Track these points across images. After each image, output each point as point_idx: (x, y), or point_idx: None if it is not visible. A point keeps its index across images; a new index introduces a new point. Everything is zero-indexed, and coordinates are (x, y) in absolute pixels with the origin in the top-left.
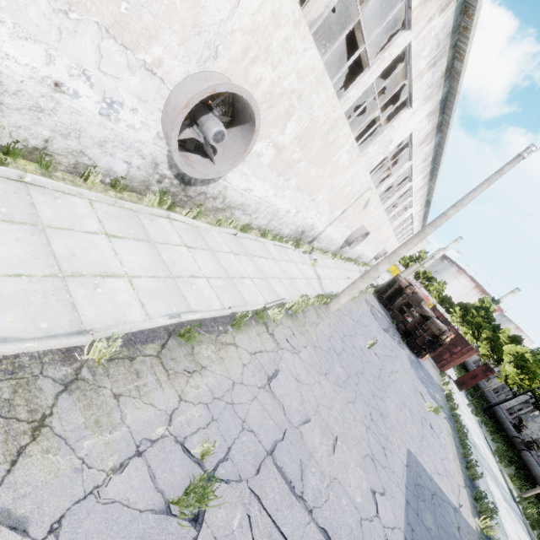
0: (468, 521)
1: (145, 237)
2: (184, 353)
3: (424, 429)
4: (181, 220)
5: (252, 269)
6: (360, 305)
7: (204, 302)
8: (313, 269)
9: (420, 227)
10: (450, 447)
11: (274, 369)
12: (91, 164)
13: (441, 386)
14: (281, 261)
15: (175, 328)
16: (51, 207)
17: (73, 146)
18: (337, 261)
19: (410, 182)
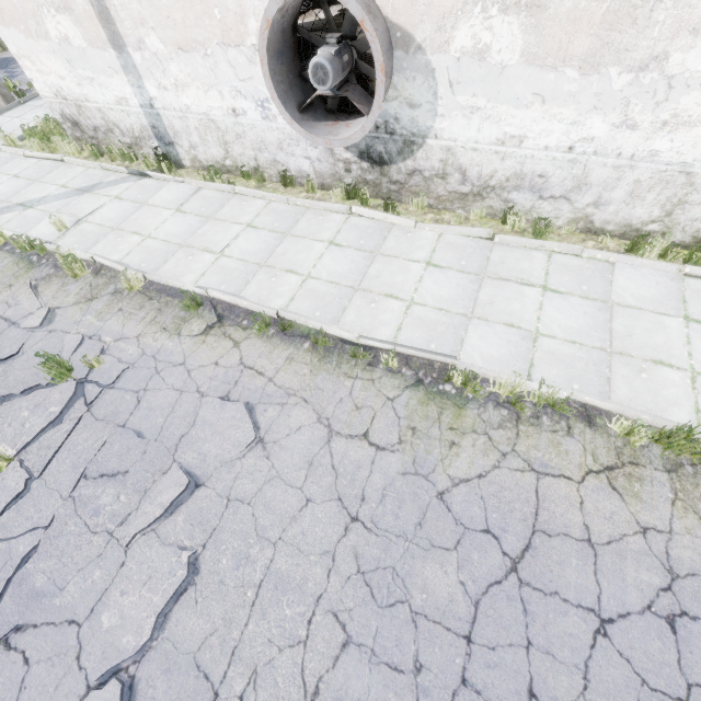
0: None
1: (285, 230)
2: (178, 315)
3: None
4: (370, 216)
5: (446, 294)
6: None
7: (264, 295)
8: None
9: None
10: None
11: (249, 400)
12: (287, 170)
13: None
14: (641, 313)
15: (201, 299)
16: (233, 208)
17: (269, 157)
18: None
19: None
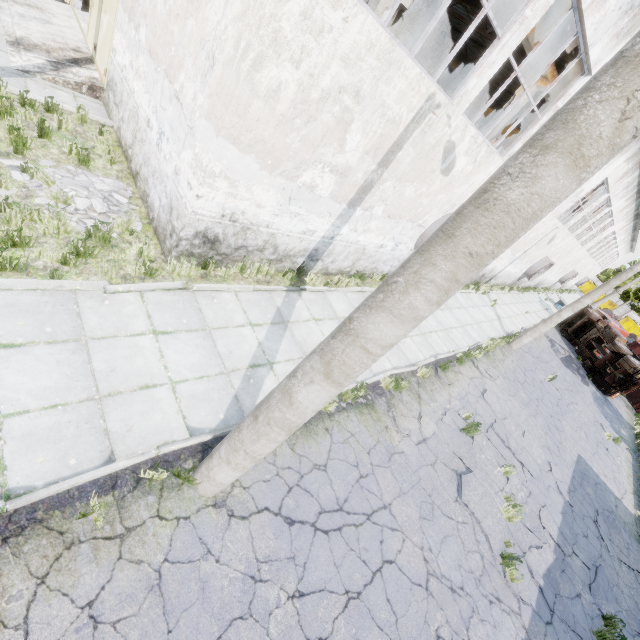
0: (628, 508)
1: None
2: (444, 375)
3: (598, 449)
4: None
5: (454, 320)
6: (540, 341)
7: (440, 348)
8: (493, 310)
9: (629, 238)
10: (625, 468)
11: (483, 388)
12: (376, 271)
13: (632, 425)
14: (468, 308)
15: (435, 363)
16: None
17: (374, 266)
18: (513, 294)
19: (608, 207)
